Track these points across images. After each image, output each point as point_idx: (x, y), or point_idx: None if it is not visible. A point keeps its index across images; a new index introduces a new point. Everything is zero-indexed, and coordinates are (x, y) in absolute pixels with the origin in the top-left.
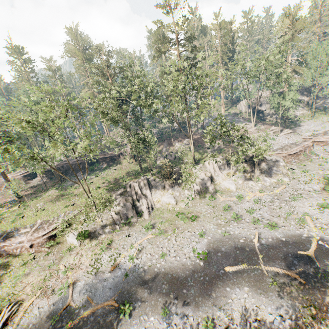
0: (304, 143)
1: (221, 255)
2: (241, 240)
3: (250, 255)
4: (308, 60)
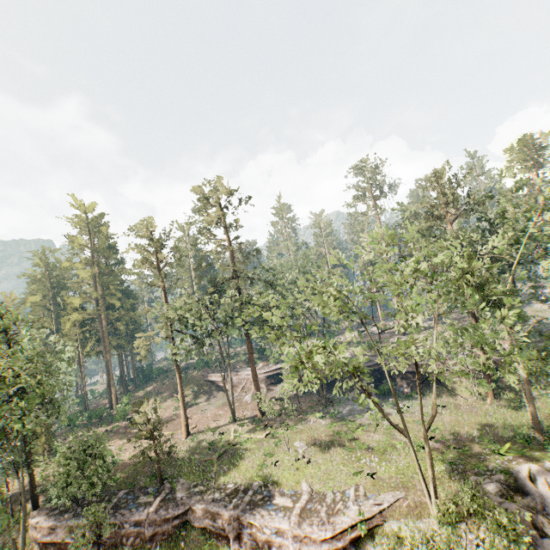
0: None
1: None
2: None
3: None
4: None
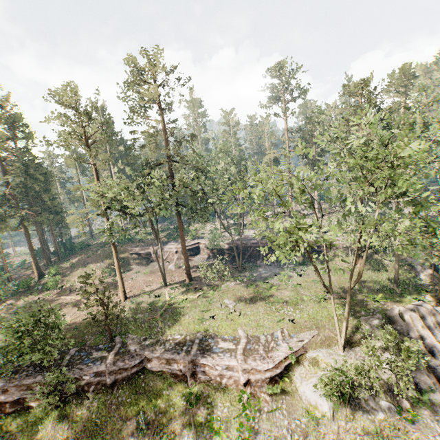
0: None
1: None
2: None
3: None
4: None
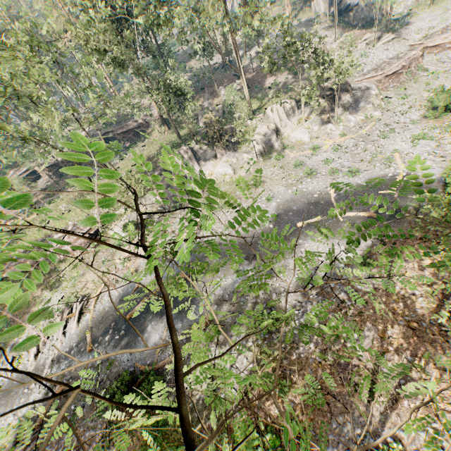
0: (410, 53)
1: (293, 214)
2: (315, 195)
3: (325, 207)
4: None
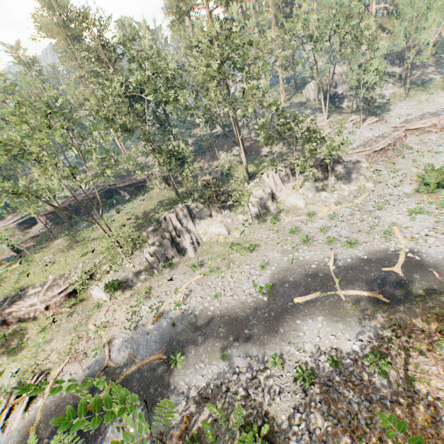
0: (394, 133)
1: (289, 286)
2: (313, 265)
3: (324, 281)
4: (401, 9)
